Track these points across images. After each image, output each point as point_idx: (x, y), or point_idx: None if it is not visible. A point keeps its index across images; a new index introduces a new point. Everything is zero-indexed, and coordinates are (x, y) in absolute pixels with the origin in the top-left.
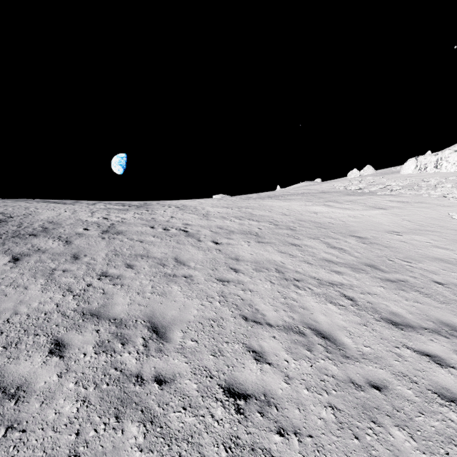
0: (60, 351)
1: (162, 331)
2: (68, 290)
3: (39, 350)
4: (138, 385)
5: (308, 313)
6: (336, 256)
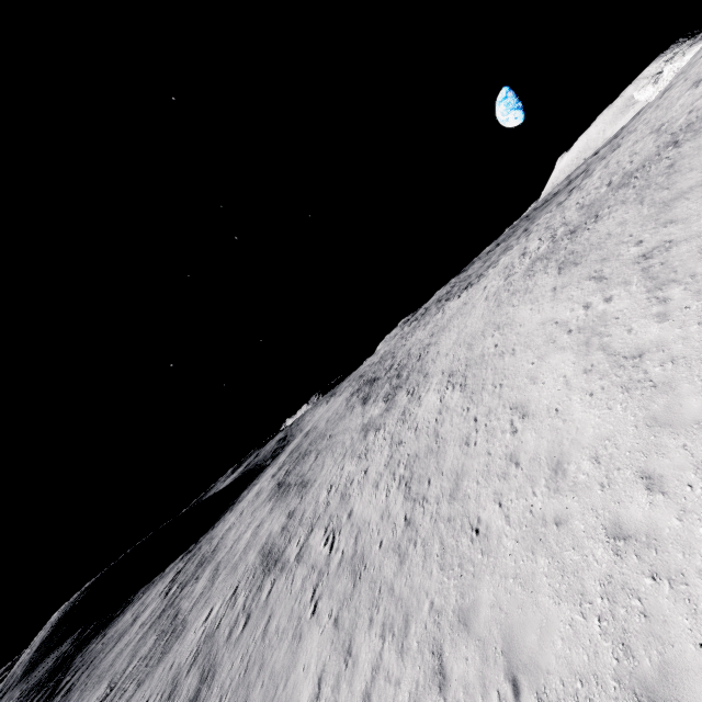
0: None
1: None
2: None
3: None
4: None
5: None
6: None
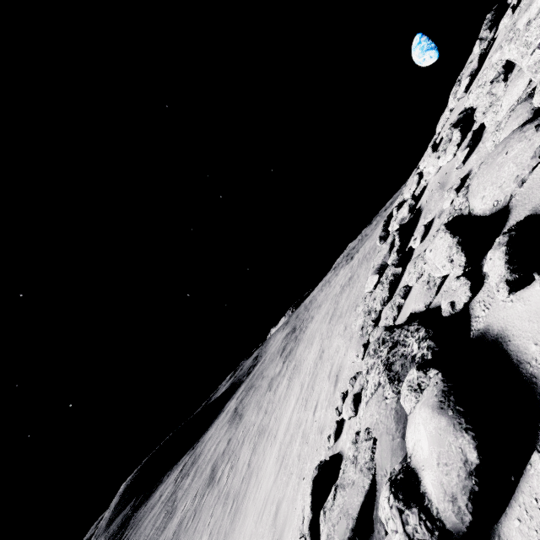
0: None
1: None
2: None
3: None
4: None
5: None
6: None
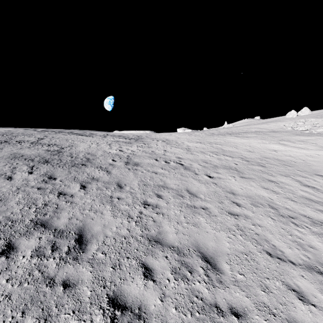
0: (150, 275)
1: (212, 262)
2: (129, 217)
3: (136, 272)
4: (221, 317)
5: (319, 253)
6: (313, 195)
